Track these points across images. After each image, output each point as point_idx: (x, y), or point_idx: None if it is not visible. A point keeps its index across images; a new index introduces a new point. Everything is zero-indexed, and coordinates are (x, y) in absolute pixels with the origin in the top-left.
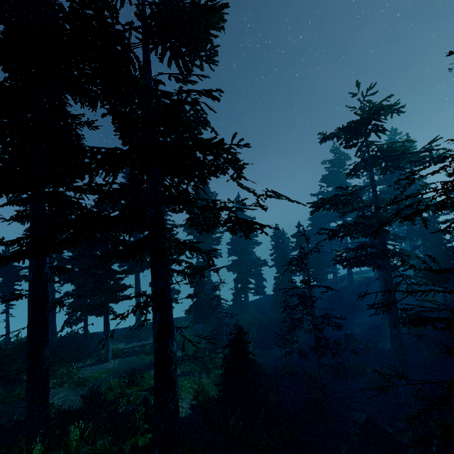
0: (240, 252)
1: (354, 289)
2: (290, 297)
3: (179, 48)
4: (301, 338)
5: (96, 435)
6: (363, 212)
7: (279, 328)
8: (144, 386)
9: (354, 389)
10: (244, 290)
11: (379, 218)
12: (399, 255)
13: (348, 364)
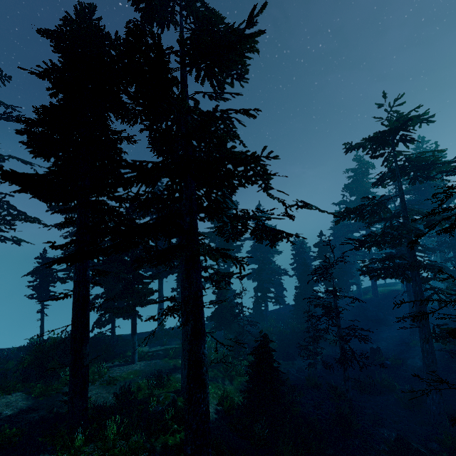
0: (260, 261)
1: (379, 301)
2: (314, 307)
3: (213, 69)
4: (323, 350)
5: (130, 431)
6: (391, 222)
7: (300, 339)
8: (170, 388)
9: (382, 406)
10: (264, 299)
11: (408, 229)
12: (430, 267)
13: (375, 379)
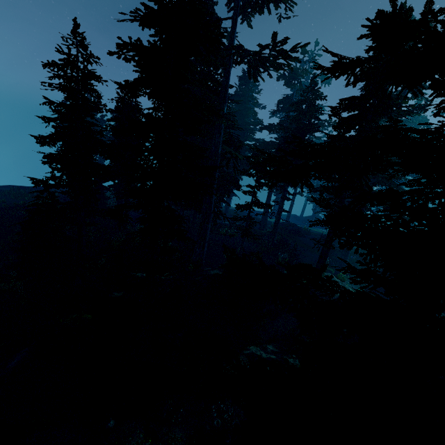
0: None
1: None
2: None
3: None
4: None
5: None
6: None
7: None
8: None
9: None
10: None
11: None
12: None
13: None
